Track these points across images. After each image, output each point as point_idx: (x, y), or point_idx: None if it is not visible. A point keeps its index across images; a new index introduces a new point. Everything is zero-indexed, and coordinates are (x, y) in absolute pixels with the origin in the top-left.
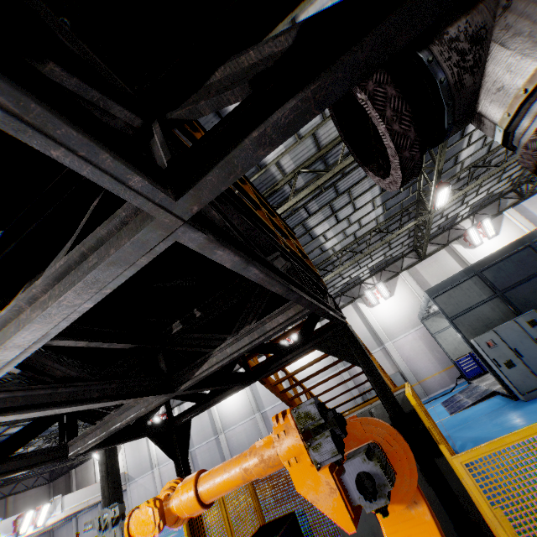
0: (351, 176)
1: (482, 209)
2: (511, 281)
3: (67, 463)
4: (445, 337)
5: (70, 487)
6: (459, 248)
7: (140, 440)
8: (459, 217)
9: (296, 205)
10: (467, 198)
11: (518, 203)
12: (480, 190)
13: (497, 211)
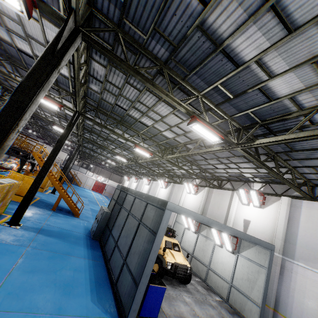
0: (107, 126)
1: (276, 184)
2: (119, 201)
3: (120, 174)
4: (176, 226)
5: (122, 181)
6: (234, 197)
7: (132, 181)
8: (247, 177)
9: (99, 129)
10: (231, 165)
11: (300, 198)
12: (241, 165)
13: (281, 193)
